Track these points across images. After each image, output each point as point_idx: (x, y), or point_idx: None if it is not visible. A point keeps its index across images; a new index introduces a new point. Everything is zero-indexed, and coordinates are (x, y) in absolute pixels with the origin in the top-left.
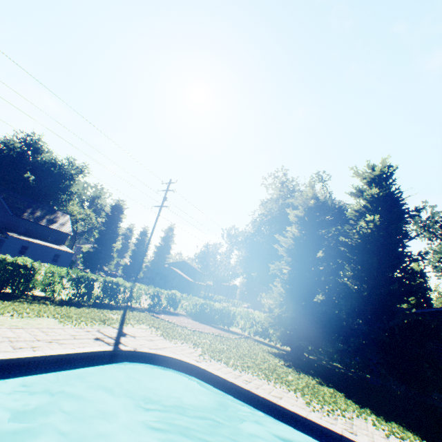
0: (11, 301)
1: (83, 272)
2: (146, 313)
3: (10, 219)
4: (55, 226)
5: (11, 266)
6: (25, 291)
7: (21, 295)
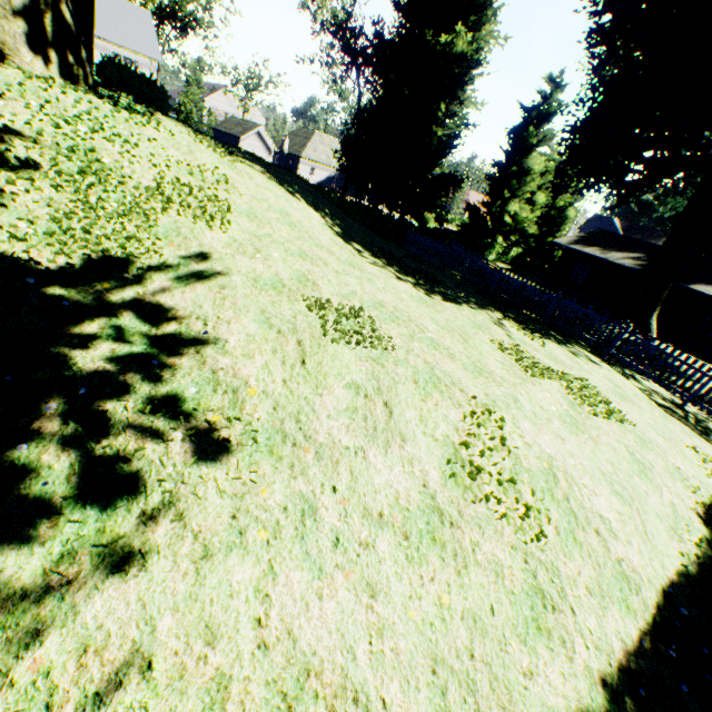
0: None
1: None
2: None
3: None
4: None
5: None
6: None
7: None
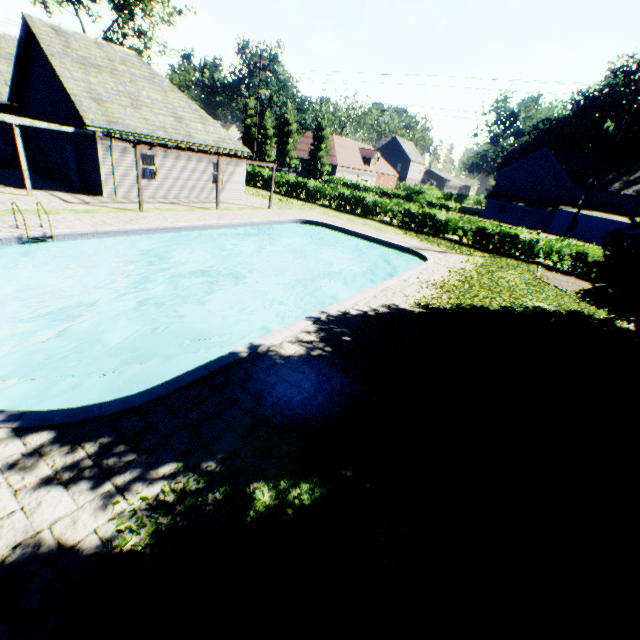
0: (425, 235)
1: (477, 222)
2: (534, 267)
3: (568, 192)
4: (630, 191)
5: (431, 217)
6: (440, 233)
7: (439, 235)
